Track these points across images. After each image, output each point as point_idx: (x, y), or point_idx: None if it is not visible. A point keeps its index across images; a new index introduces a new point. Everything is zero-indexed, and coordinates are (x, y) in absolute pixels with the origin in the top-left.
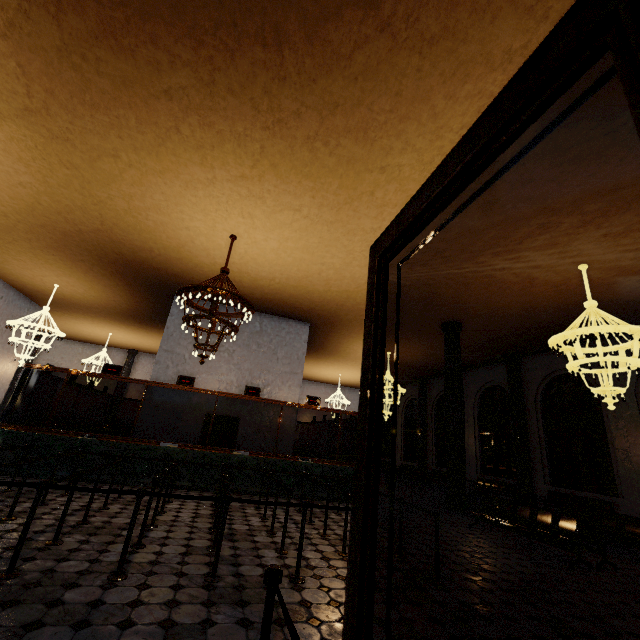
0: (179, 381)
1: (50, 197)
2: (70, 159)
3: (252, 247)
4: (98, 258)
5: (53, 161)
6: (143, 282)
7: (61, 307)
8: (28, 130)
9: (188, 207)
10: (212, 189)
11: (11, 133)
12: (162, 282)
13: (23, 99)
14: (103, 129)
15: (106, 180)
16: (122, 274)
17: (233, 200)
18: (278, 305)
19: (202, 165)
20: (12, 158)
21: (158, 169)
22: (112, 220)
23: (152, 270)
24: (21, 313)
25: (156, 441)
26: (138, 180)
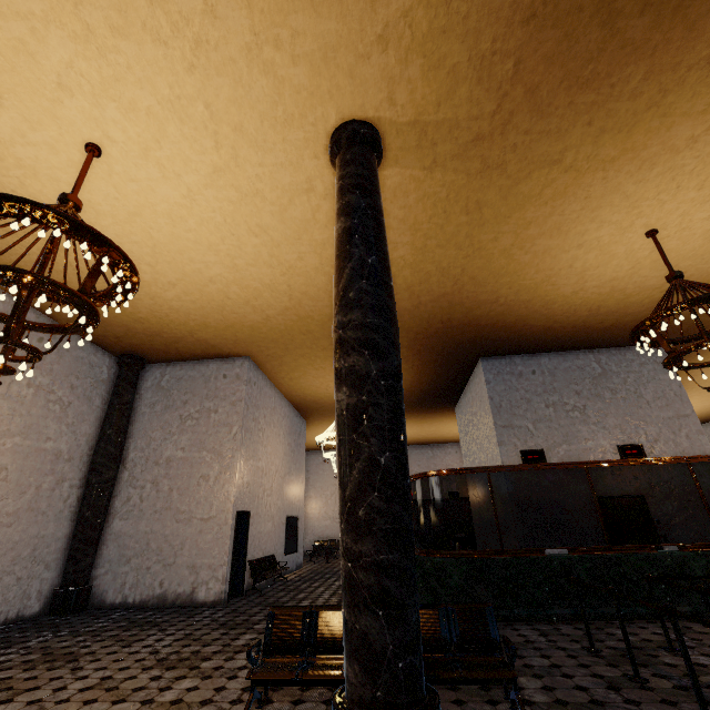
0: (622, 453)
1: (412, 268)
2: (481, 197)
3: (669, 240)
4: (413, 336)
5: (454, 210)
6: (448, 353)
7: (325, 414)
8: (453, 174)
9: (610, 207)
10: (682, 155)
11: (426, 189)
12: (474, 345)
13: (481, 123)
14: (570, 120)
15: (510, 211)
16: (428, 349)
17: (706, 162)
18: (631, 329)
19: (701, 114)
20: (402, 228)
21: (610, 156)
22: (472, 273)
23: (473, 331)
24: (297, 429)
25: (646, 545)
26: (561, 191)
